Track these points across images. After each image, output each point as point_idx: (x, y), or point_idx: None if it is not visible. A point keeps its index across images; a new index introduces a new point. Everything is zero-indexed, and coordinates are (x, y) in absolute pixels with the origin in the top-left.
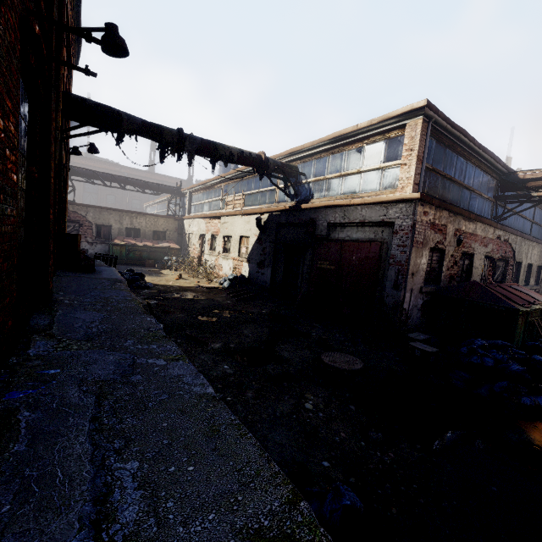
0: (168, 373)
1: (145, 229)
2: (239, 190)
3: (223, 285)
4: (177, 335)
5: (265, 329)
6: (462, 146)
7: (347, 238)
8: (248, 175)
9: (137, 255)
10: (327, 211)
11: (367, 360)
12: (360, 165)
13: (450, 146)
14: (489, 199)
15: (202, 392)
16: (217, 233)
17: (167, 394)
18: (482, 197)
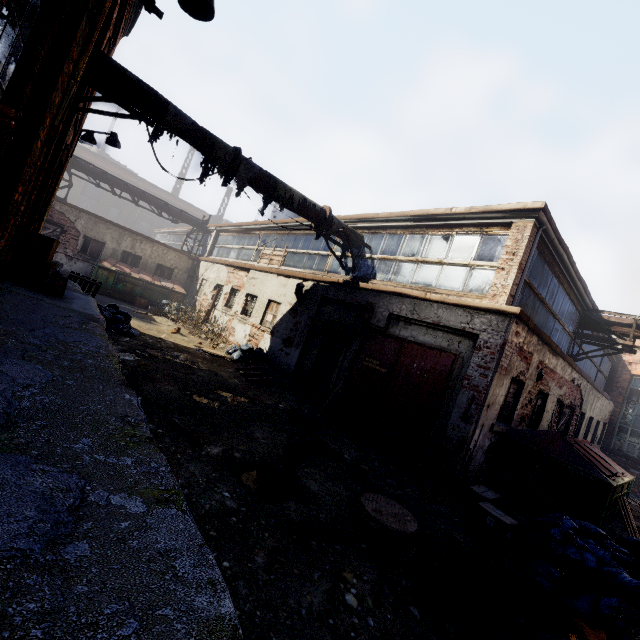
0: (147, 543)
1: (148, 258)
2: (281, 244)
3: (232, 356)
4: (159, 420)
5: (283, 436)
6: (561, 266)
7: (411, 338)
8: (303, 229)
9: (128, 288)
10: (392, 298)
11: (419, 515)
12: (444, 255)
13: (549, 263)
14: (570, 333)
15: (213, 613)
16: (239, 288)
17: (137, 616)
18: (563, 329)
